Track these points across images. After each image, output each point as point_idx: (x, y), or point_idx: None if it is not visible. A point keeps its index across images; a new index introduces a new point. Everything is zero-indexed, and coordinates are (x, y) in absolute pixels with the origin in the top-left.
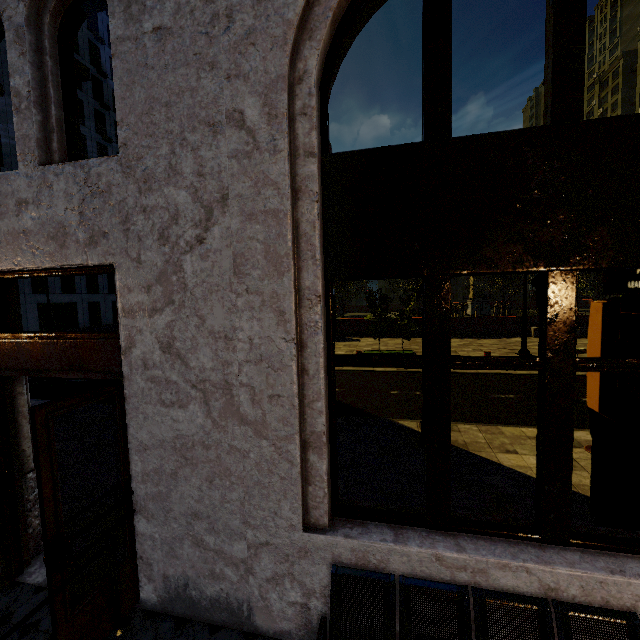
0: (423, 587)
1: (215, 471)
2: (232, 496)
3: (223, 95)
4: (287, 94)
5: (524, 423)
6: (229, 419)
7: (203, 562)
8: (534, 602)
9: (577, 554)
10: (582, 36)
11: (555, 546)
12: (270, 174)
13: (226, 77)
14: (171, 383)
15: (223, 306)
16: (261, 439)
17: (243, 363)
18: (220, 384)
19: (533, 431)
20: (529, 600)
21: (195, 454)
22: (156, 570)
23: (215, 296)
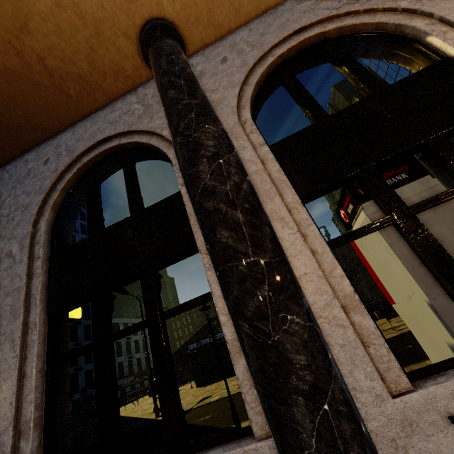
0: None
1: None
2: None
3: (6, 247)
4: (29, 238)
5: None
6: None
7: None
8: None
9: None
10: (134, 186)
11: None
12: (18, 272)
13: (8, 240)
14: None
15: None
16: None
17: None
18: None
19: None
20: None
21: None
22: None
23: None
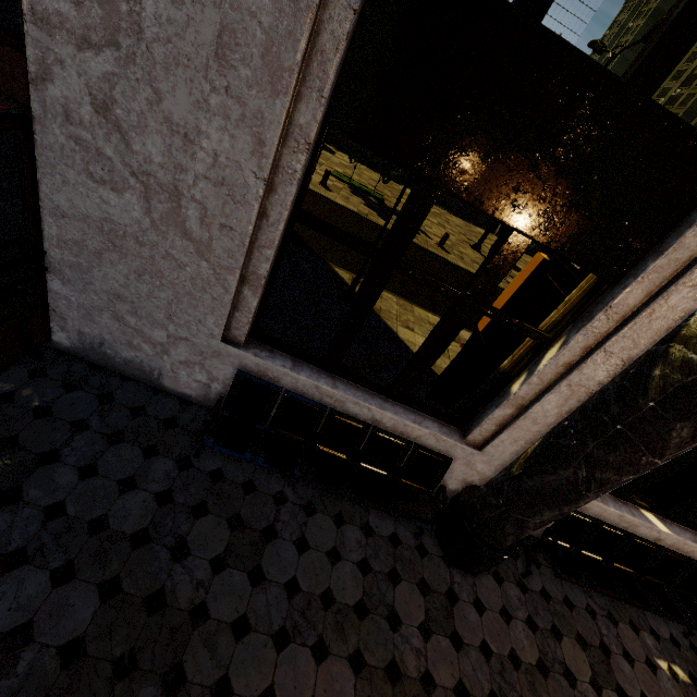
0: (299, 400)
1: (146, 268)
2: (160, 295)
3: None
4: None
5: (434, 310)
6: (171, 227)
7: (122, 333)
8: (363, 424)
9: (403, 409)
10: None
11: (394, 402)
12: None
13: None
14: (104, 157)
15: (190, 93)
16: (202, 260)
17: (200, 177)
18: (168, 187)
19: (436, 319)
20: (361, 423)
21: (126, 245)
22: (71, 325)
23: (182, 73)
